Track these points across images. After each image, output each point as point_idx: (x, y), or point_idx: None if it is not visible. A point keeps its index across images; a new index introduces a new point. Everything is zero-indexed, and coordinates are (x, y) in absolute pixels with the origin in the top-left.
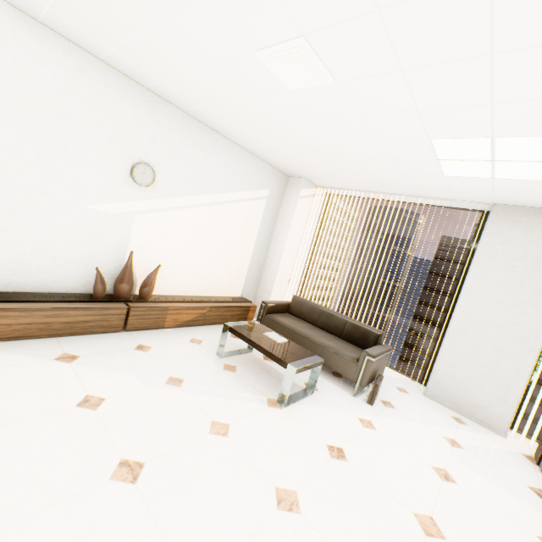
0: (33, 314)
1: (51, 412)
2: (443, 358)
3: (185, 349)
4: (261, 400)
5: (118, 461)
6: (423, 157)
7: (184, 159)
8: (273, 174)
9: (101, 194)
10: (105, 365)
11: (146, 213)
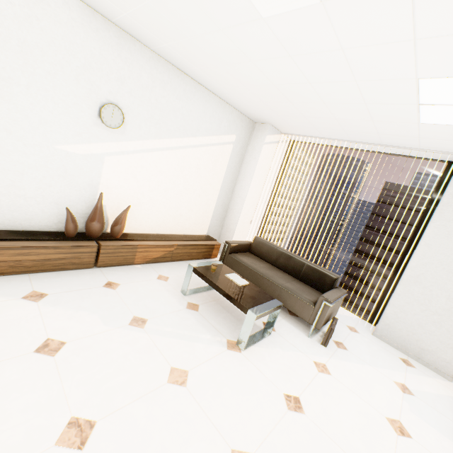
0: (2, 253)
1: (6, 360)
2: (395, 303)
3: (151, 286)
4: (221, 342)
5: (67, 420)
6: (402, 102)
7: (153, 101)
8: (241, 120)
9: (69, 134)
10: (71, 304)
11: (116, 155)
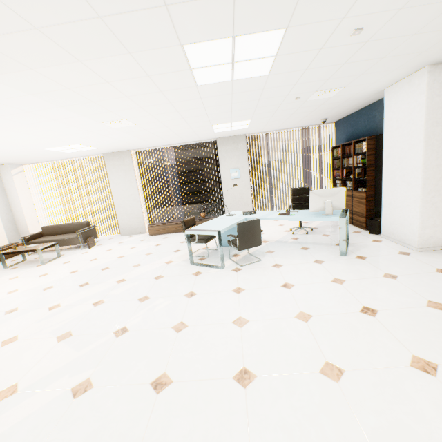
0: None
1: None
2: (119, 219)
3: None
4: (33, 267)
5: None
6: (51, 151)
7: None
8: None
9: None
10: None
11: None
